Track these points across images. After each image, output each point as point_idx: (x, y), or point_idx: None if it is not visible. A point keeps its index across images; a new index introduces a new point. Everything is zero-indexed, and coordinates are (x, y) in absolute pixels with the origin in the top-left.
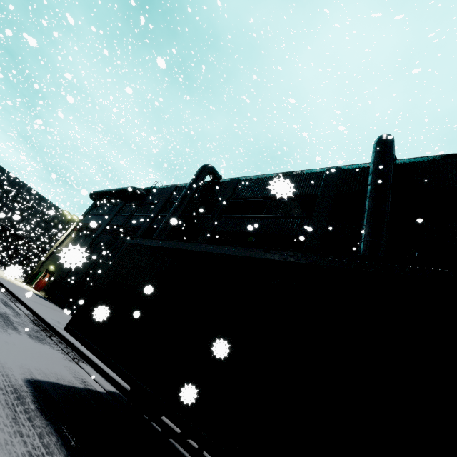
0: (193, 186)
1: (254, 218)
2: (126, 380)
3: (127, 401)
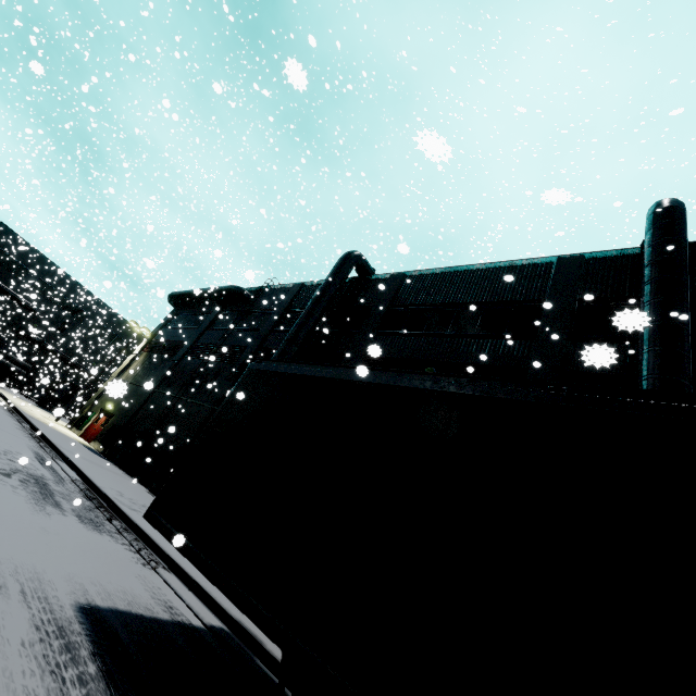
0: (331, 285)
1: (433, 336)
2: (277, 640)
3: (278, 683)
